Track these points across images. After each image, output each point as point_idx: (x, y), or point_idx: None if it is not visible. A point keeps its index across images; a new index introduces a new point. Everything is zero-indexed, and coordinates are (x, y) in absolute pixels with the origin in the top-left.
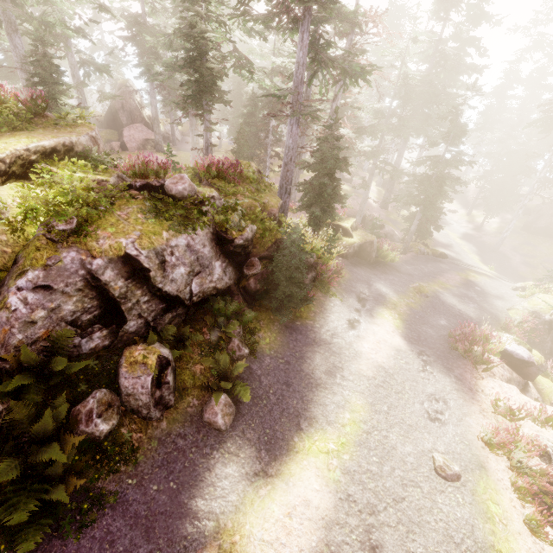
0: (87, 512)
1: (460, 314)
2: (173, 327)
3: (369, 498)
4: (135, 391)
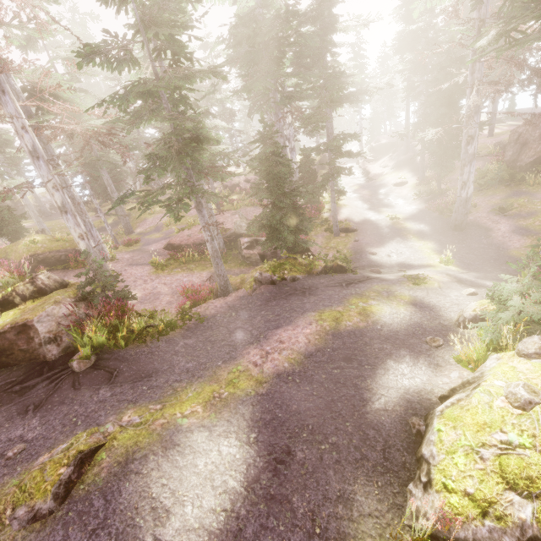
0: None
1: None
2: None
3: None
4: None
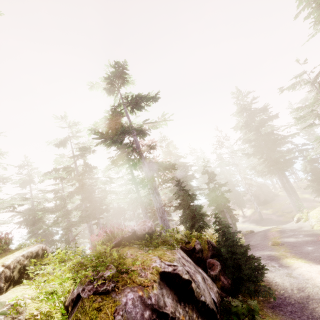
0: None
1: (307, 241)
2: None
3: None
4: None
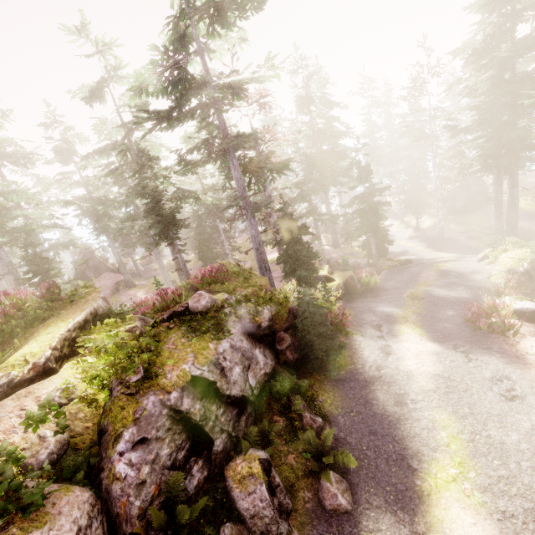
0: None
1: (458, 300)
2: (253, 426)
3: (522, 505)
4: (256, 509)
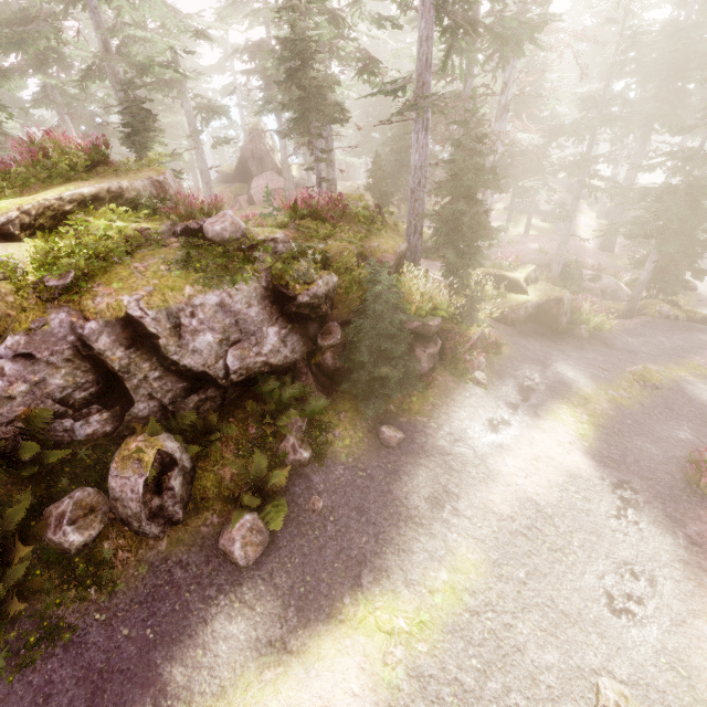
0: (33, 647)
1: None
2: (192, 413)
3: None
4: (123, 496)
